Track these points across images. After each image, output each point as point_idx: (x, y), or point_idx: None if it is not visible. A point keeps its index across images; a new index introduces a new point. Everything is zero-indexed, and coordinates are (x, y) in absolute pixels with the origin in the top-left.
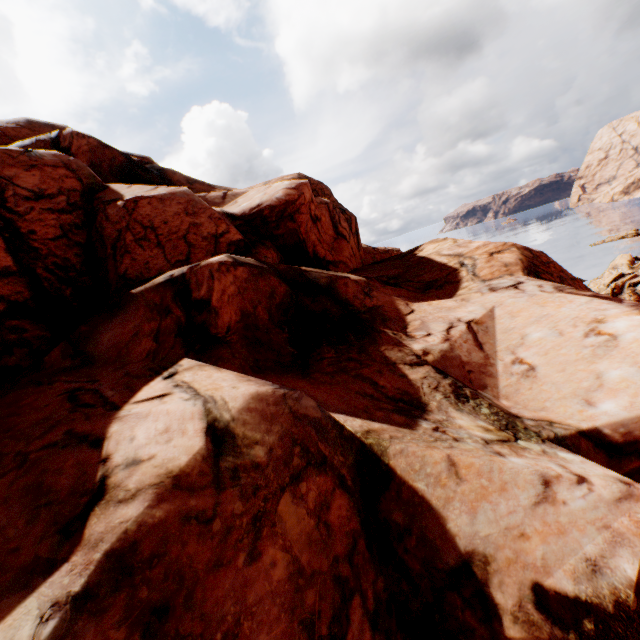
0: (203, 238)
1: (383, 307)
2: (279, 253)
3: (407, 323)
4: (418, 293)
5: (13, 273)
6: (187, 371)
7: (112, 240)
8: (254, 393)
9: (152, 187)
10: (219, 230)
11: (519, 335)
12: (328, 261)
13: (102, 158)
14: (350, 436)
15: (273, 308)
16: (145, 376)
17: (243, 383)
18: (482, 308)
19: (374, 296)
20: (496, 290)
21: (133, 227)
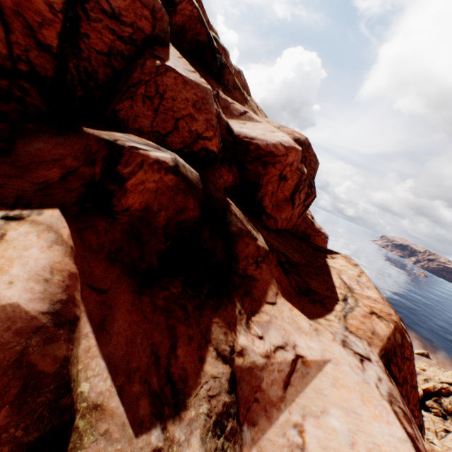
0: (189, 130)
1: (257, 282)
2: (238, 179)
3: (259, 311)
4: (294, 291)
5: (51, 52)
6: (30, 225)
7: (132, 82)
8: (11, 306)
9: (192, 69)
10: (205, 133)
11: (323, 406)
12: (265, 211)
13: (192, 27)
14: (65, 407)
15: (174, 221)
16: (1, 200)
17: (27, 283)
18: (321, 353)
19: (261, 267)
20: (346, 347)
21: (150, 85)
